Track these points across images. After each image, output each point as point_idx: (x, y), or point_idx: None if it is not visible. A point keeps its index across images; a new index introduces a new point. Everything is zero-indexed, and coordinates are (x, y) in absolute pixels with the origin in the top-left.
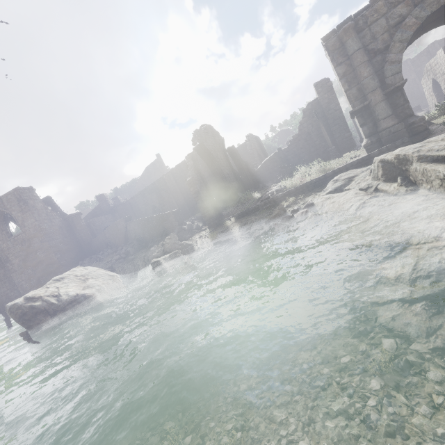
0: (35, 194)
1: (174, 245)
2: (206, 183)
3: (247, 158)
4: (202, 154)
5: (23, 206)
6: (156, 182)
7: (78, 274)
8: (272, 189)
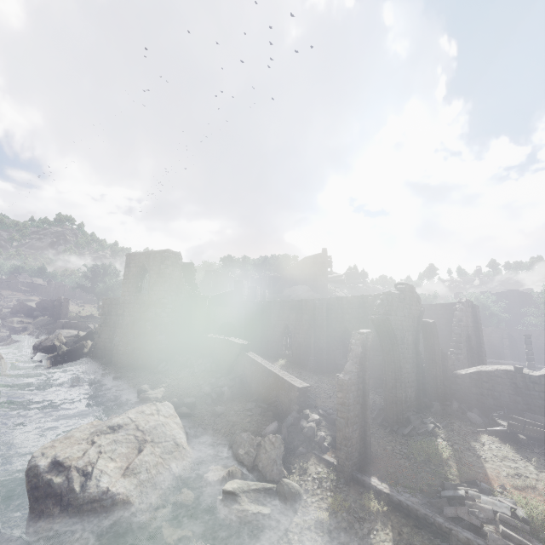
0: (179, 261)
1: (272, 465)
2: (367, 394)
3: (444, 325)
4: (382, 332)
5: (162, 270)
6: (304, 301)
7: (141, 424)
8: (484, 471)
